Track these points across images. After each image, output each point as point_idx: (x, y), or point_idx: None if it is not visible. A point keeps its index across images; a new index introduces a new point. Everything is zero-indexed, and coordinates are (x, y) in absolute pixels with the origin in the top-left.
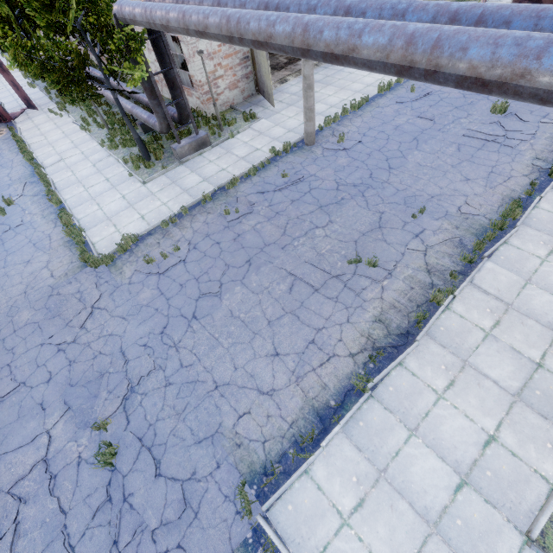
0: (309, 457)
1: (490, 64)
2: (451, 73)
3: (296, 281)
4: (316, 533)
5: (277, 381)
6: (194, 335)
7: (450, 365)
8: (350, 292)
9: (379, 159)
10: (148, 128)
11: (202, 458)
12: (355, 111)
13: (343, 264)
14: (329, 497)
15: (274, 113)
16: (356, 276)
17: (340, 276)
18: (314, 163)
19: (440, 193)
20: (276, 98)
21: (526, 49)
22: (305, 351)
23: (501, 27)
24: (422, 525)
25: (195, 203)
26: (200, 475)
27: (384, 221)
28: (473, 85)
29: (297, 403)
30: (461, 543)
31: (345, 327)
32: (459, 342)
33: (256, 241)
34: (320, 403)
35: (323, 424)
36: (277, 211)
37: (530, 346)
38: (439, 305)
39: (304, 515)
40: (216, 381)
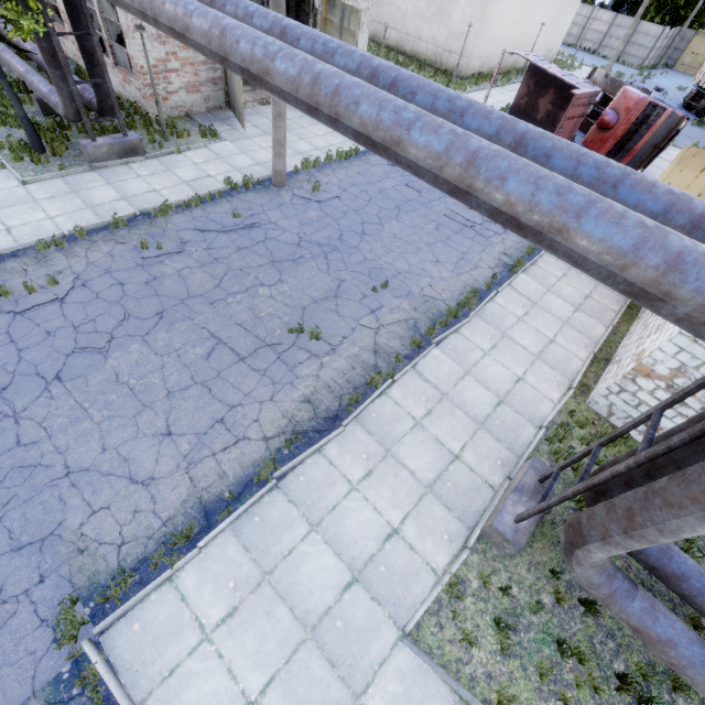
0: (180, 561)
1: (375, 125)
2: (348, 125)
3: (219, 345)
4: (165, 655)
5: (161, 467)
6: (51, 403)
7: (372, 454)
8: (283, 365)
9: (354, 221)
10: (51, 108)
11: (18, 570)
12: (342, 161)
13: (283, 333)
14: (194, 609)
15: (243, 138)
16: (294, 348)
17: (275, 346)
18: (279, 209)
19: (408, 270)
20: (252, 120)
21: (401, 119)
22: (208, 431)
23: (409, 96)
24: (298, 631)
25: (101, 226)
26: (9, 594)
27: (343, 290)
28: (367, 143)
29: (180, 495)
30: (336, 646)
31: (266, 405)
32: (387, 430)
33: (177, 289)
34: (212, 496)
35: (209, 521)
36: (217, 257)
37: (454, 438)
38: (377, 389)
39: (154, 634)
40: (69, 466)
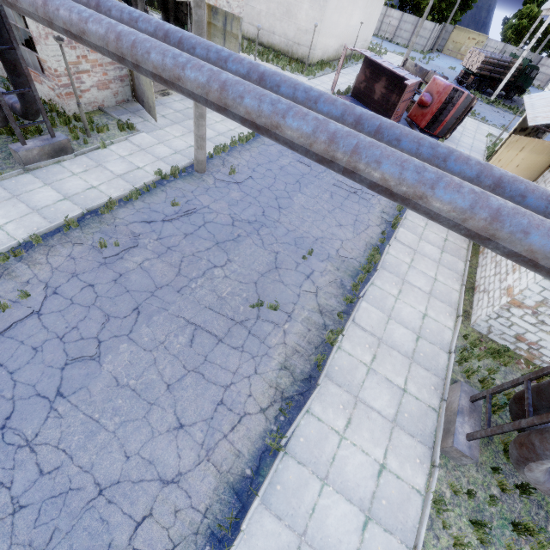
0: (229, 548)
1: (398, 181)
2: (367, 177)
3: (197, 330)
4: None
5: (184, 461)
6: (61, 422)
7: (346, 404)
8: (255, 339)
9: (270, 197)
10: None
11: None
12: (243, 143)
13: (246, 308)
14: None
15: (156, 128)
16: (259, 321)
17: (243, 322)
18: (207, 193)
19: (322, 236)
20: (158, 111)
21: (424, 178)
22: (214, 415)
23: (394, 142)
24: None
25: (53, 229)
26: None
27: (280, 262)
28: (383, 192)
29: (210, 484)
30: None
31: (253, 379)
32: (350, 379)
33: (144, 283)
34: (236, 476)
35: (241, 501)
36: (169, 245)
37: (397, 375)
38: (332, 345)
39: None
40: (99, 483)
